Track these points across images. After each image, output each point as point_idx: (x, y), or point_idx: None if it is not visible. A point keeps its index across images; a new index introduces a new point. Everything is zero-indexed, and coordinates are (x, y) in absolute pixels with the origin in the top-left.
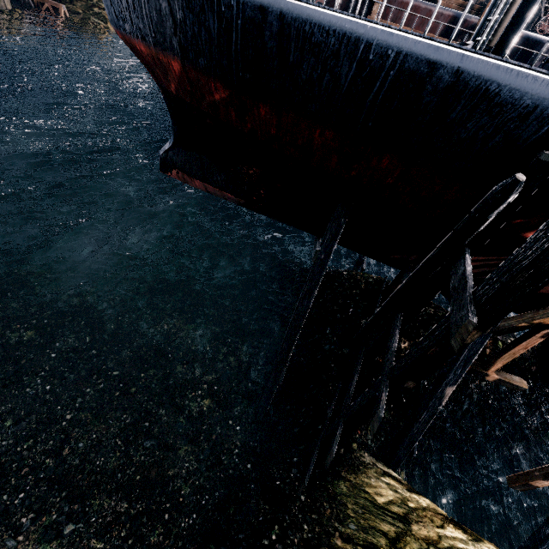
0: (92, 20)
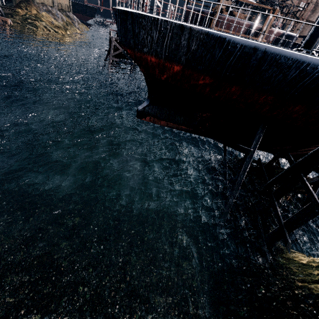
0: (28, 27)
